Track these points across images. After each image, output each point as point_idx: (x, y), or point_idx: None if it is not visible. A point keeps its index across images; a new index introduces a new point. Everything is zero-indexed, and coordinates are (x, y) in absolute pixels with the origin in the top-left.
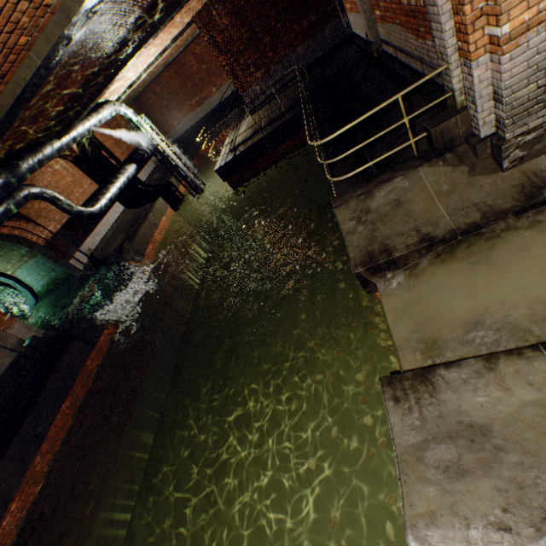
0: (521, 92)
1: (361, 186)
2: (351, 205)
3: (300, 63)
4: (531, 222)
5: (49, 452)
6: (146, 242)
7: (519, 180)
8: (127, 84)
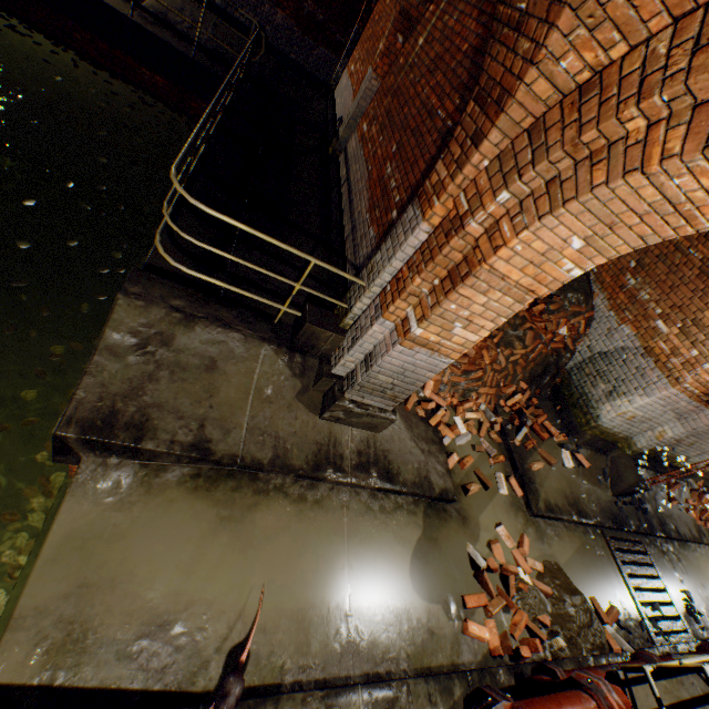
0: (383, 377)
1: (191, 296)
2: (154, 313)
3: (268, 29)
4: (301, 494)
5: None
6: None
7: (324, 439)
8: None
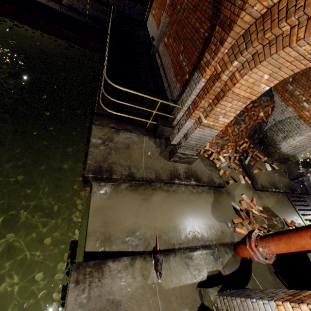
0: (192, 142)
1: (115, 122)
2: (105, 130)
3: (114, 1)
4: (167, 189)
5: None
6: None
7: (172, 169)
8: None
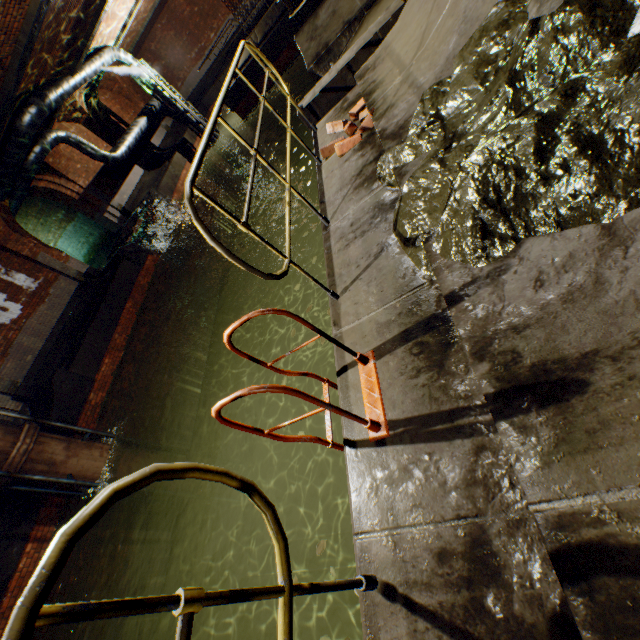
0: None
1: (312, 16)
2: (306, 30)
3: None
4: None
5: (124, 334)
6: (171, 191)
7: None
8: (121, 25)
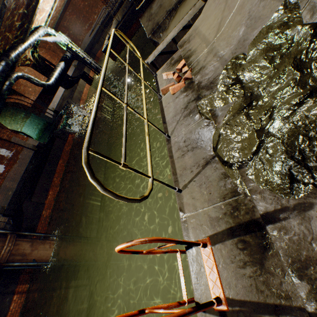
0: None
1: (149, 7)
2: (146, 16)
3: None
4: None
5: (59, 177)
6: (79, 99)
7: None
8: (47, 14)
